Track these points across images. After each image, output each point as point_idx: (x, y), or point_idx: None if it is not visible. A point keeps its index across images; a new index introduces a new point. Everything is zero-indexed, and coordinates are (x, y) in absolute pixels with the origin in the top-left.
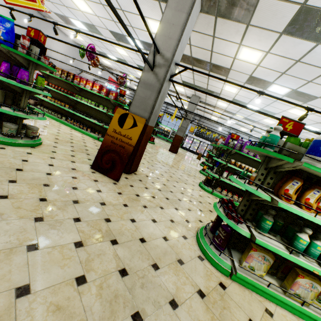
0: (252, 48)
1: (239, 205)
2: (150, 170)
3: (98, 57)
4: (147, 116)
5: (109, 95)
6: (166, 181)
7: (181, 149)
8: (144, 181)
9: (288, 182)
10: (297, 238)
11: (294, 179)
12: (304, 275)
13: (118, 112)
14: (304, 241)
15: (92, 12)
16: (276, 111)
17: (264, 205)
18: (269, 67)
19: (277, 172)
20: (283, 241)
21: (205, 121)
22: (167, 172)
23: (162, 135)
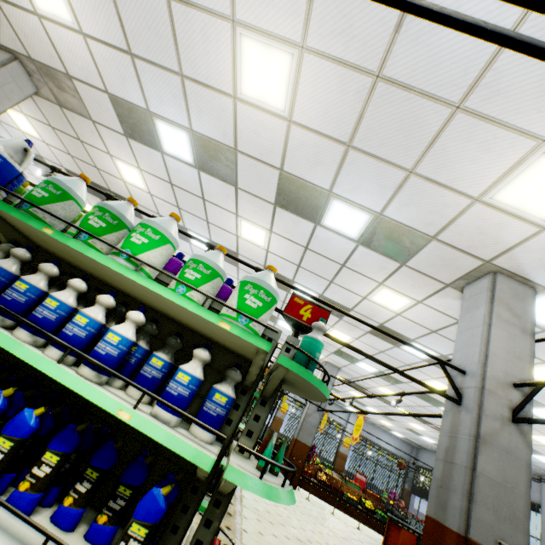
0: (125, 162)
1: None
2: None
3: None
4: None
5: None
6: None
7: None
8: None
9: None
10: None
11: None
12: None
13: None
14: None
15: None
16: None
17: None
18: (161, 197)
19: None
20: None
21: None
22: None
23: None
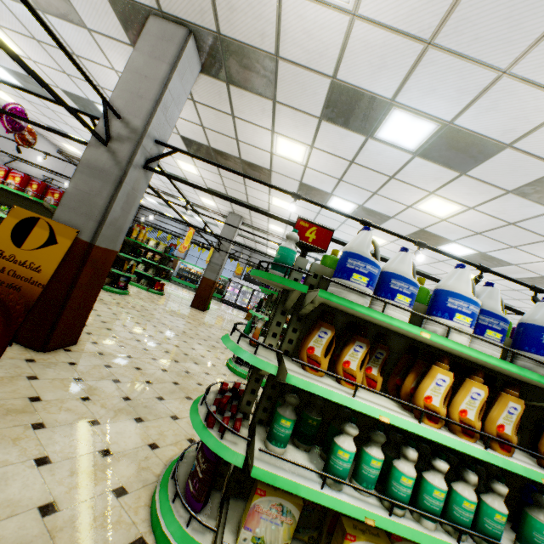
0: (291, 139)
1: (244, 393)
2: (119, 342)
3: (34, 131)
4: (93, 228)
5: (45, 195)
6: (149, 361)
7: (220, 304)
8: (84, 364)
9: (313, 333)
10: (335, 448)
11: (320, 326)
12: (357, 533)
13: (14, 215)
14: (346, 453)
15: (20, 51)
16: (348, 238)
17: (286, 386)
18: (320, 169)
19: (303, 318)
20: (323, 459)
21: (260, 257)
22: (163, 344)
23: (187, 280)
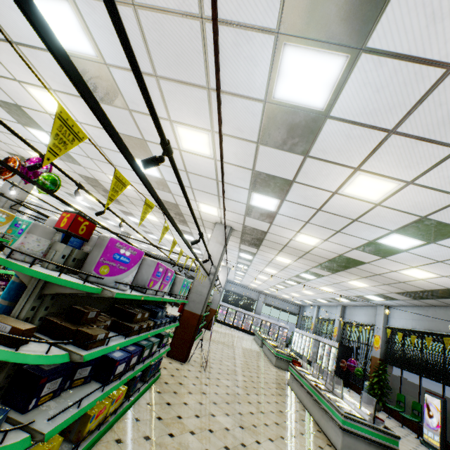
0: None
1: None
2: None
3: None
4: None
5: None
6: None
7: None
8: None
9: None
10: None
11: None
12: None
13: None
14: None
15: None
16: None
17: None
18: None
19: None
20: None
21: None
22: None
23: None
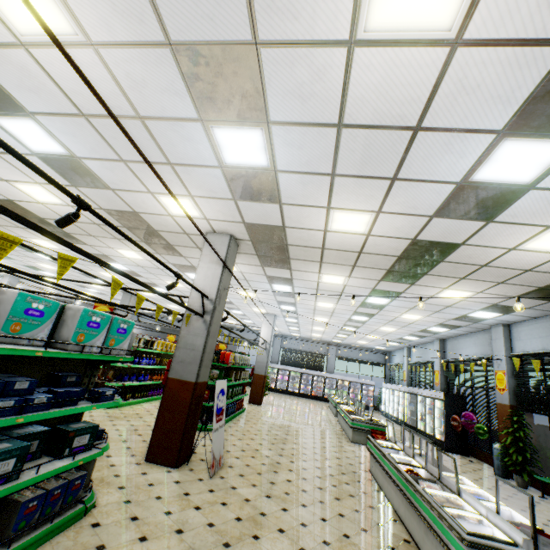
0: None
1: None
2: None
3: None
4: None
5: None
6: None
7: None
8: None
9: None
10: None
11: None
12: None
13: None
14: None
15: None
16: None
17: None
18: None
19: None
20: None
21: None
22: None
23: None
